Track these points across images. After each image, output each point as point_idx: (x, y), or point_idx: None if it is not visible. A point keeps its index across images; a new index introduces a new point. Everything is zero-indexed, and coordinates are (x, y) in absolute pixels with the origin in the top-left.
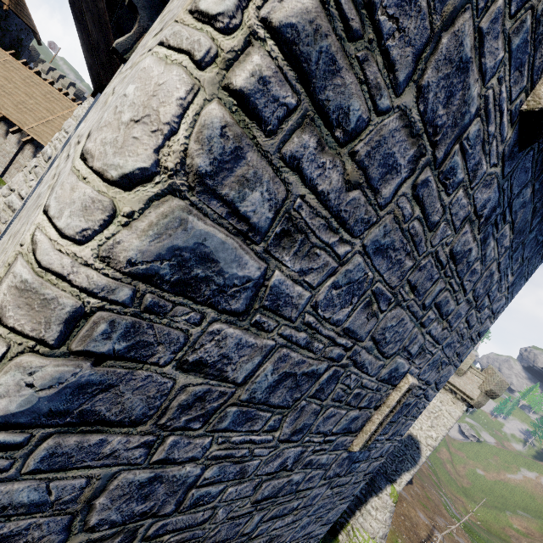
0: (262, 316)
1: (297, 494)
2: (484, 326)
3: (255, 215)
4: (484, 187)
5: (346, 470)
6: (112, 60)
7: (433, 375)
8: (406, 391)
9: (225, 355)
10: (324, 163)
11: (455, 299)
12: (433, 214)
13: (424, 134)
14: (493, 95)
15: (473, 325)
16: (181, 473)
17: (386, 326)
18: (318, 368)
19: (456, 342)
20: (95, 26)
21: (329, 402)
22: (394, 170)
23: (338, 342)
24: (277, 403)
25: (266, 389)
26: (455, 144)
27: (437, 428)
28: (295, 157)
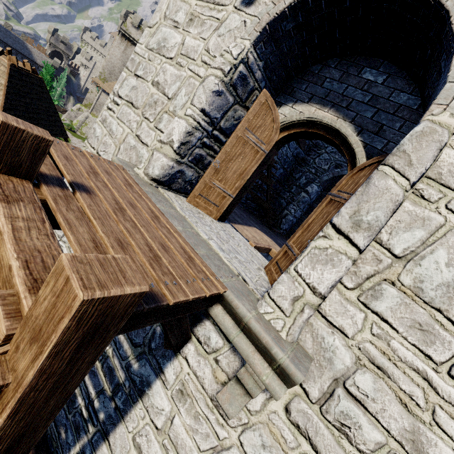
0: None
1: None
2: None
3: None
4: None
5: None
6: (186, 339)
7: None
8: None
9: None
10: None
11: None
12: None
13: None
14: None
15: None
16: None
17: None
18: None
19: None
20: (177, 338)
21: None
22: None
23: None
24: None
25: None
26: None
27: None
28: None
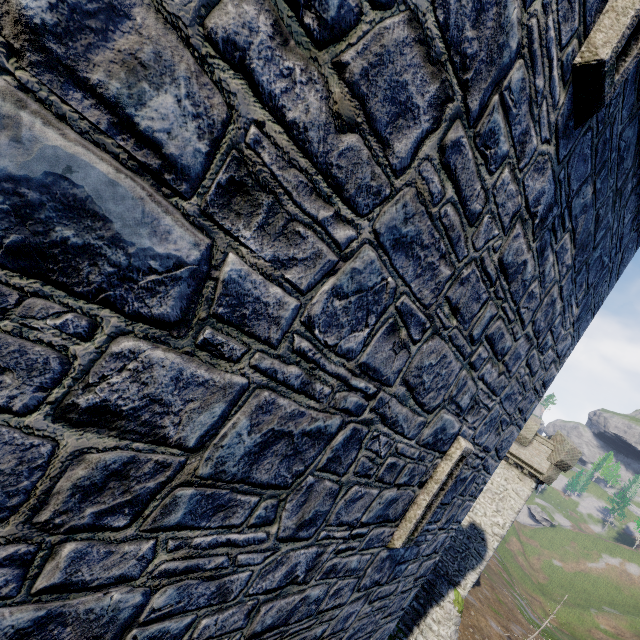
0: (216, 333)
1: (319, 616)
2: (548, 373)
3: (172, 140)
4: (536, 173)
5: (388, 575)
6: None
7: (492, 438)
8: (459, 460)
9: (155, 399)
10: (291, 70)
11: (511, 332)
12: (473, 199)
13: (449, 64)
14: (538, 29)
15: (536, 371)
16: (103, 605)
17: (422, 364)
18: (327, 425)
19: (517, 393)
20: None
21: (351, 478)
22: (410, 114)
23: (354, 385)
24: (267, 480)
25: (244, 457)
26: (493, 94)
27: (503, 513)
28: (235, 44)
